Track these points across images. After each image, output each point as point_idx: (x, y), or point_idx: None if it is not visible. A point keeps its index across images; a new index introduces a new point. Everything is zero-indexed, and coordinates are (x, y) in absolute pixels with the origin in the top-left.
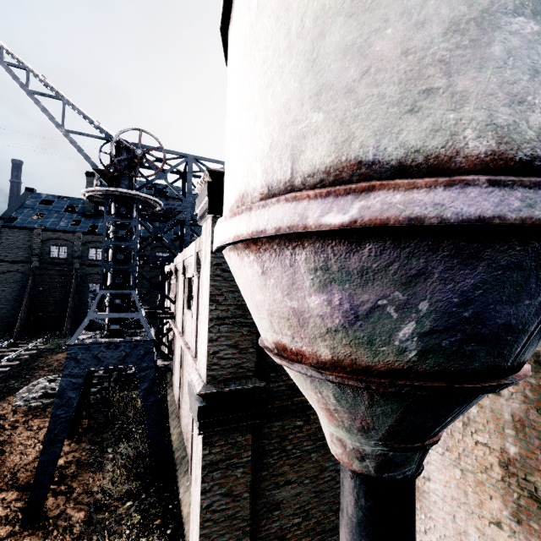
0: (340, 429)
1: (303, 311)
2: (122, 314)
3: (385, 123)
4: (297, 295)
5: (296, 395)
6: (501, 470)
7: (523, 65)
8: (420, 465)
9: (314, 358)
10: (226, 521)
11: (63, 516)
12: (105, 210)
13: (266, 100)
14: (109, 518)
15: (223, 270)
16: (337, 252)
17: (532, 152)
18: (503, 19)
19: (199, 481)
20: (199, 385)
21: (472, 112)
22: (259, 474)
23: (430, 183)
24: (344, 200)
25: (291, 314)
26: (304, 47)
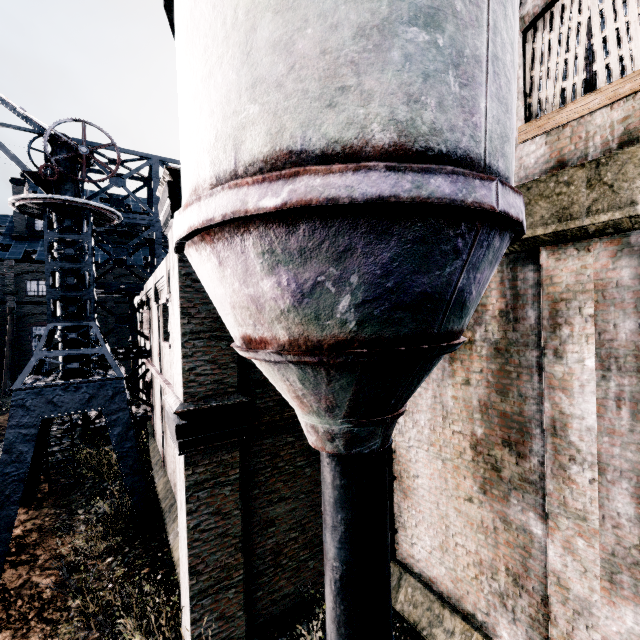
0: (311, 416)
1: (259, 297)
2: (81, 350)
3: (310, 116)
4: (252, 281)
5: (285, 410)
6: (472, 451)
7: (417, 70)
8: (385, 440)
9: (275, 343)
10: (216, 539)
11: (28, 585)
12: (44, 223)
13: (209, 90)
14: (86, 572)
15: (194, 280)
16: (279, 235)
17: (425, 144)
18: (400, 28)
19: (184, 503)
20: (176, 404)
21: (377, 109)
22: (251, 493)
23: (343, 169)
24: (276, 185)
25: (250, 302)
26: (239, 39)
